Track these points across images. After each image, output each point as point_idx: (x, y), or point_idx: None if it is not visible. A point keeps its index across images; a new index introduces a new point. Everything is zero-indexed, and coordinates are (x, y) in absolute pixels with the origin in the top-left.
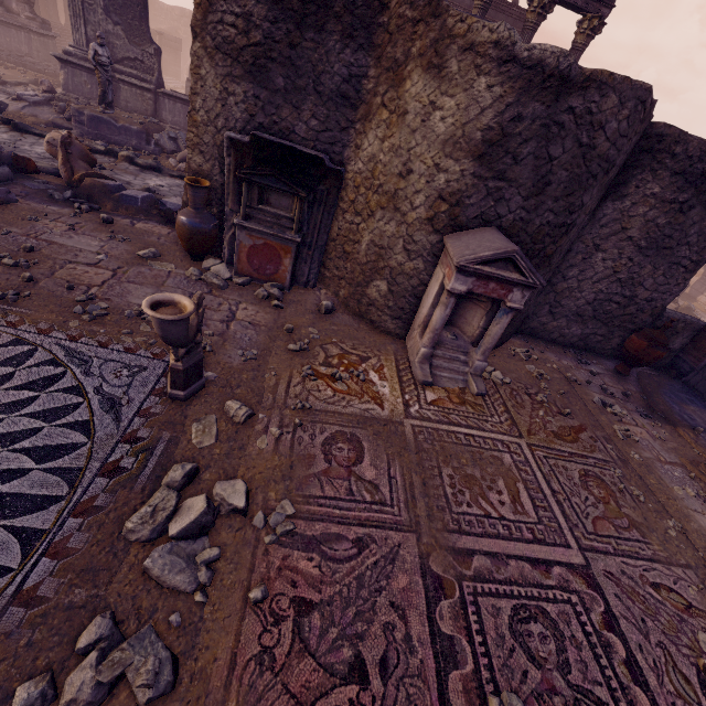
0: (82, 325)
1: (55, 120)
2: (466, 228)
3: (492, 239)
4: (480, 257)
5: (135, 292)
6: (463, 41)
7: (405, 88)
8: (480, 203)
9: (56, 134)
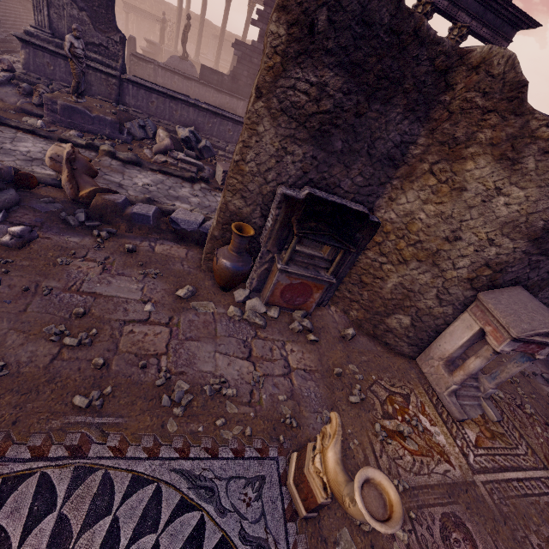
0: (180, 427)
1: (24, 106)
2: (498, 287)
3: (538, 310)
4: (538, 333)
5: (199, 354)
6: (545, 144)
7: (464, 167)
8: (518, 270)
9: (59, 148)
